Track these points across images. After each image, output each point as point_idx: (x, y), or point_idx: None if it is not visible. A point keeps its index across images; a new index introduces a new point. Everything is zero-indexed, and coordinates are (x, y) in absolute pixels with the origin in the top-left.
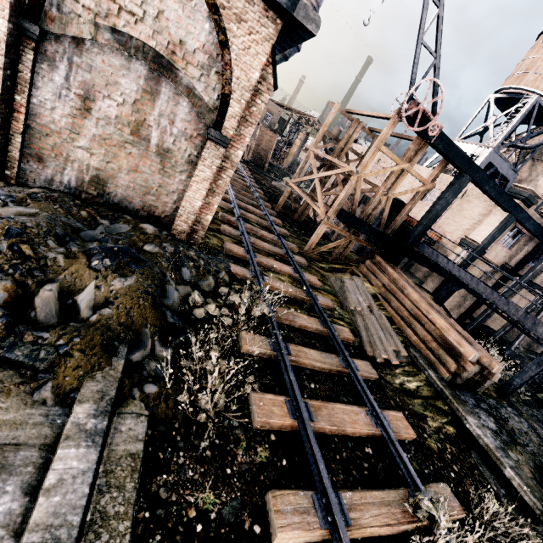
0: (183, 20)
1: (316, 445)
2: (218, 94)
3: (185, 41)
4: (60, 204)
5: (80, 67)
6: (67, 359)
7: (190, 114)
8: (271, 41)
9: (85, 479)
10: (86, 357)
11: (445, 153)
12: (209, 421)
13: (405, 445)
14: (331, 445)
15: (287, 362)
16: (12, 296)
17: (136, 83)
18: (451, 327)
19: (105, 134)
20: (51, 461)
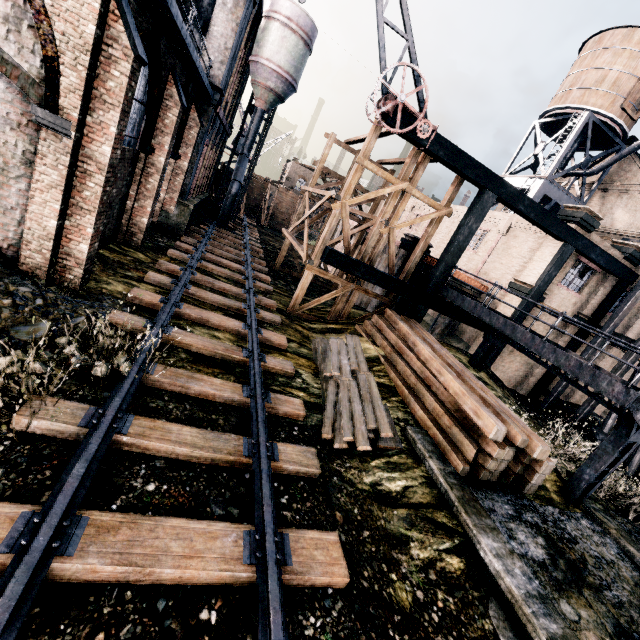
0: None
1: (4, 612)
2: (42, 59)
3: None
4: None
5: None
6: None
7: (9, 91)
8: None
9: None
10: None
11: (450, 163)
12: None
13: (323, 600)
14: (101, 610)
15: (90, 444)
16: None
17: None
18: (469, 390)
19: None
20: None
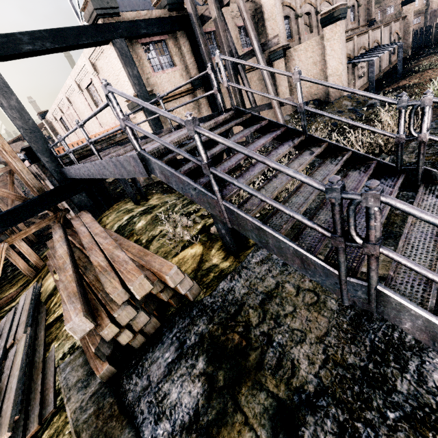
0: None
1: None
2: None
3: None
4: None
5: None
6: None
7: None
8: None
9: None
10: None
11: None
12: None
13: None
14: None
15: None
16: None
17: None
18: (70, 281)
19: None
20: None
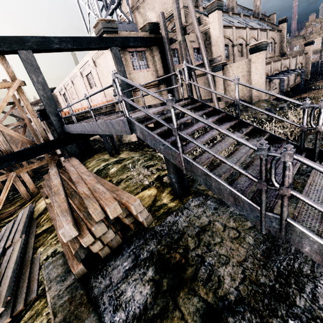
0: None
1: None
2: None
3: None
4: None
5: None
6: None
7: None
8: None
9: None
10: None
11: None
12: None
13: None
14: None
15: None
16: None
17: None
18: (62, 202)
19: None
20: None
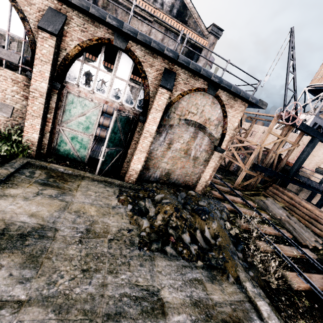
0: (210, 111)
1: None
2: (220, 133)
3: (210, 118)
4: (166, 189)
5: (170, 133)
6: (227, 263)
7: (208, 142)
8: (243, 111)
9: (273, 314)
10: (231, 262)
11: (305, 131)
12: (280, 287)
13: None
14: None
15: (283, 254)
16: (190, 237)
17: (189, 135)
18: None
19: (174, 155)
20: (255, 307)
